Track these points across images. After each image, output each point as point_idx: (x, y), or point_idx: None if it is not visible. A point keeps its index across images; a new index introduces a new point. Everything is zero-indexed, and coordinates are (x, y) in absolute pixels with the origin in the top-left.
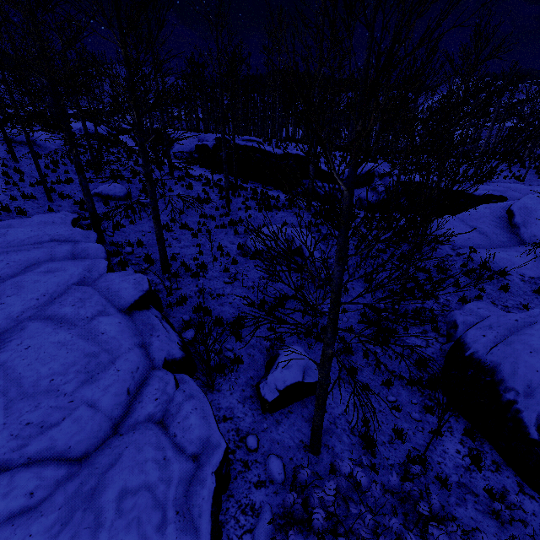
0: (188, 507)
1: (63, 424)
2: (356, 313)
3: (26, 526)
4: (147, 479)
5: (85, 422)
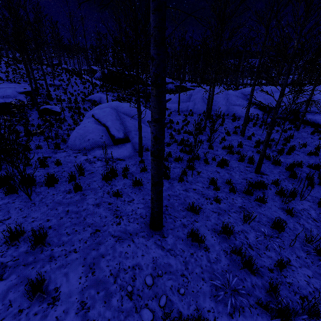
0: None
1: None
2: None
3: None
4: None
5: None
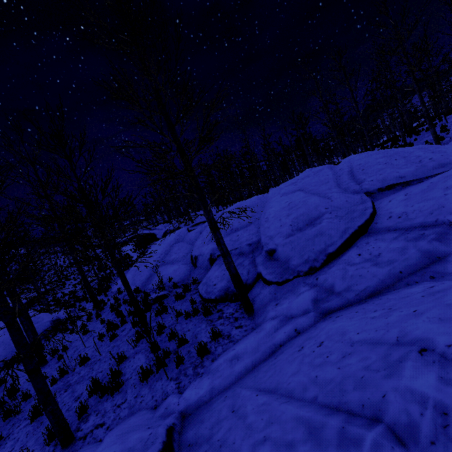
0: None
1: None
2: None
3: None
4: None
5: None
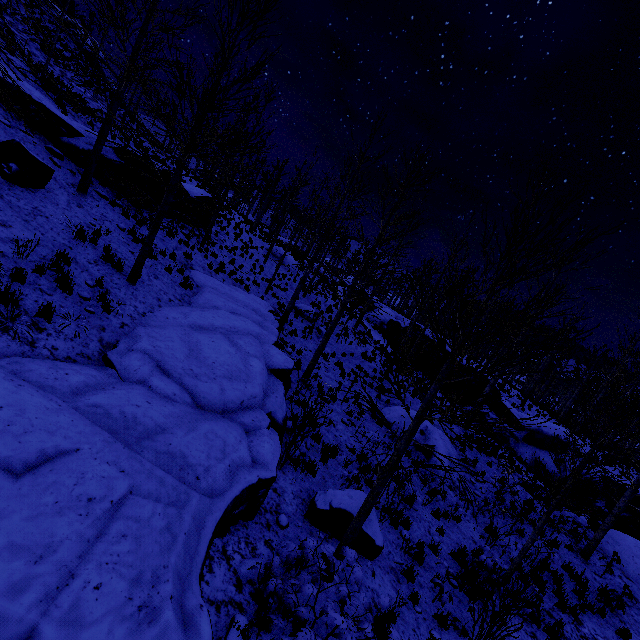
0: (235, 472)
1: (205, 383)
2: (454, 545)
3: (165, 402)
4: (226, 438)
5: (214, 392)
